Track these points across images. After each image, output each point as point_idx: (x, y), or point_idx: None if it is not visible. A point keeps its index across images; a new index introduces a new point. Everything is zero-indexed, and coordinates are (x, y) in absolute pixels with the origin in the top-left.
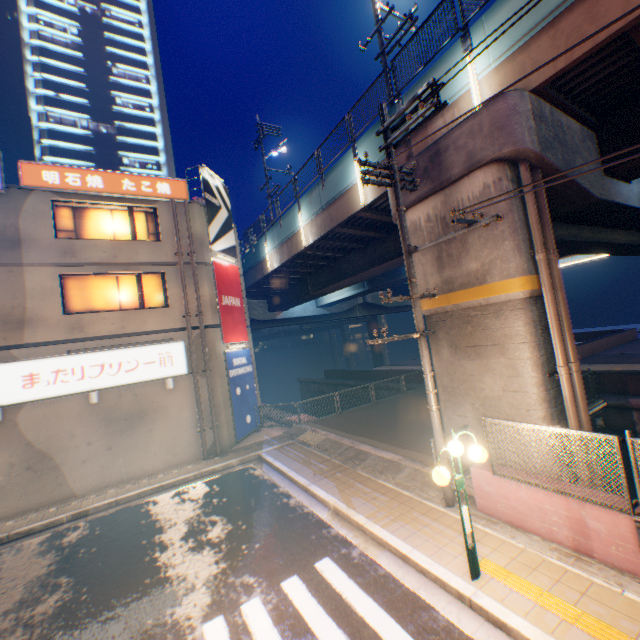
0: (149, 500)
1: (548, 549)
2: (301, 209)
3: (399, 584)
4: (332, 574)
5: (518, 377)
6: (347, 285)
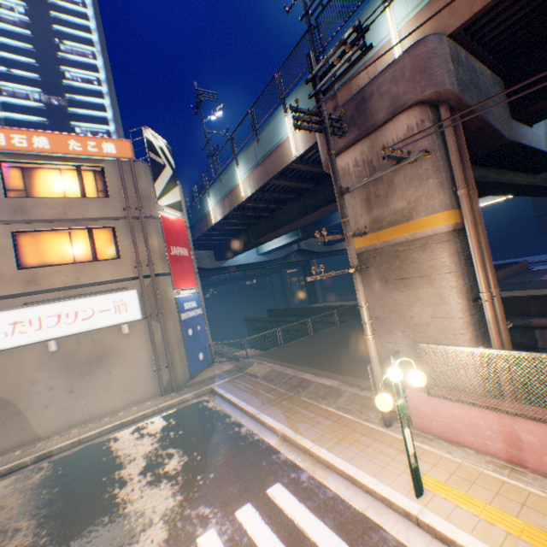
0: (110, 437)
1: (483, 462)
2: (239, 165)
3: (348, 505)
4: (283, 500)
5: (445, 304)
6: (283, 233)
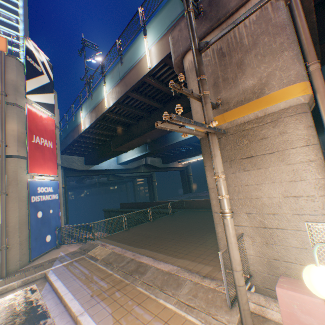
0: None
1: None
2: (106, 83)
3: None
4: None
5: (302, 181)
6: (136, 145)
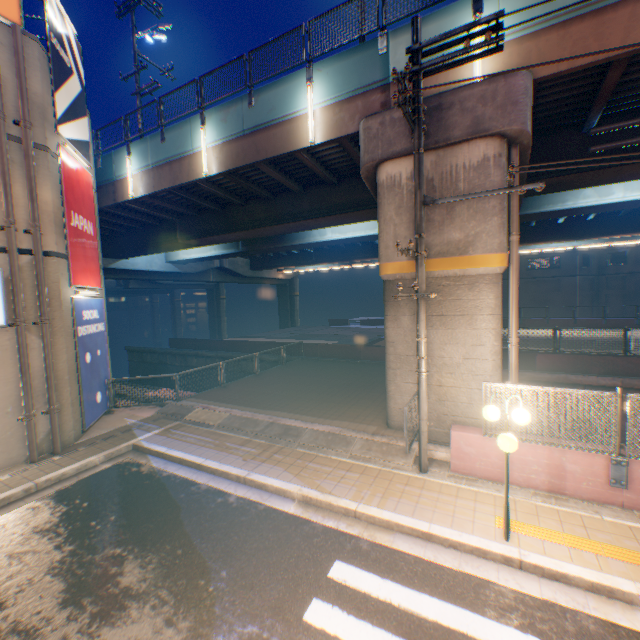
0: None
1: (531, 495)
2: (206, 125)
3: (439, 567)
4: (360, 581)
5: (481, 346)
6: (230, 240)
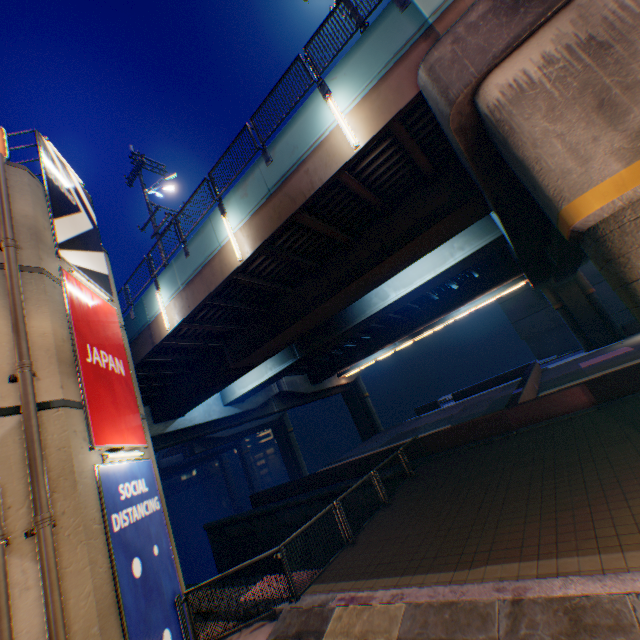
0: None
1: None
2: (227, 212)
3: None
4: None
5: None
6: (286, 343)
